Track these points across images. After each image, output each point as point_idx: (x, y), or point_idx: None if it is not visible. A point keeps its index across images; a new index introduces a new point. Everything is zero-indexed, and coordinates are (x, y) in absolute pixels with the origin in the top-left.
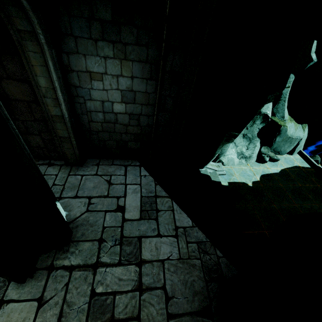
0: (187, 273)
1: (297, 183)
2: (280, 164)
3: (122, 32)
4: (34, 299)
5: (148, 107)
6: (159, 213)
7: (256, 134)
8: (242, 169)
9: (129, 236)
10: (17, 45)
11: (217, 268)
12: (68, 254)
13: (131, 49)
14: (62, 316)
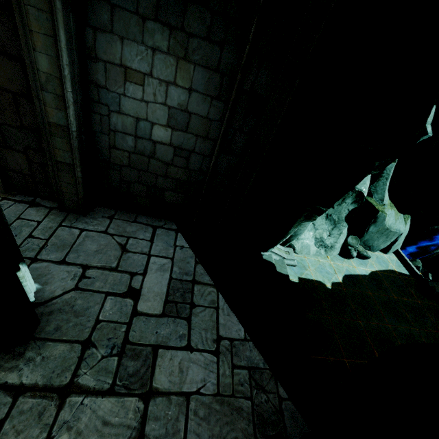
0: (226, 424)
1: (391, 294)
2: (371, 263)
3: (188, 15)
4: None
5: (206, 142)
6: (194, 310)
7: (344, 216)
8: (320, 263)
9: (138, 342)
10: None
11: (277, 420)
12: (20, 362)
13: (196, 44)
14: None
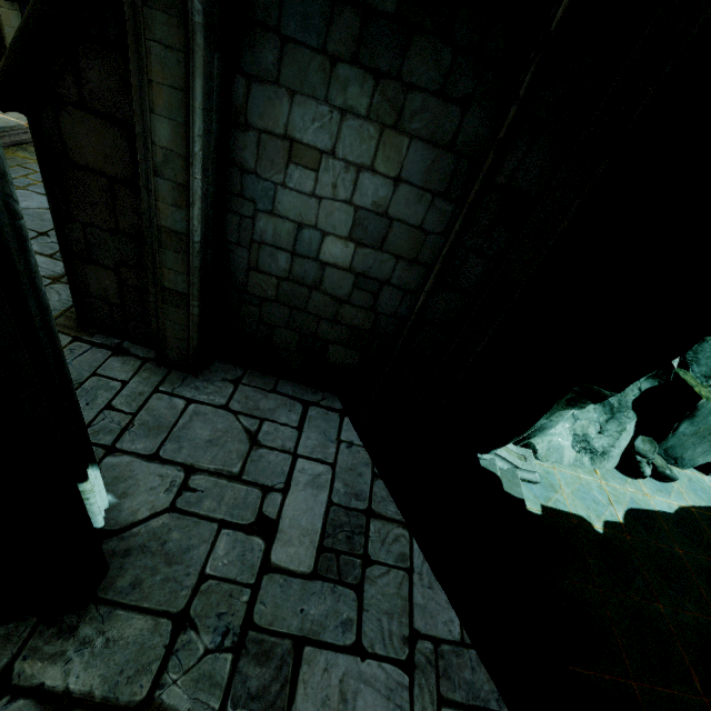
0: None
1: None
2: (679, 491)
3: (411, 54)
4: None
5: (413, 268)
6: (369, 570)
7: (630, 400)
8: (581, 481)
9: (269, 627)
10: (128, 16)
11: None
12: (68, 646)
13: (419, 103)
14: None
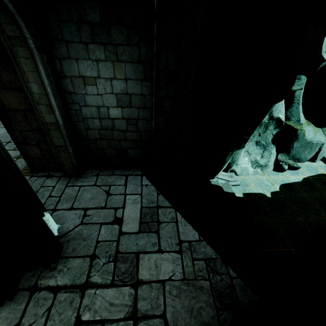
0: (193, 298)
1: (324, 192)
2: (302, 172)
3: (112, 33)
4: None
5: (145, 110)
6: (160, 225)
7: (270, 140)
8: (258, 179)
9: (125, 251)
10: (9, 52)
11: (230, 292)
12: (55, 273)
13: (122, 49)
14: None
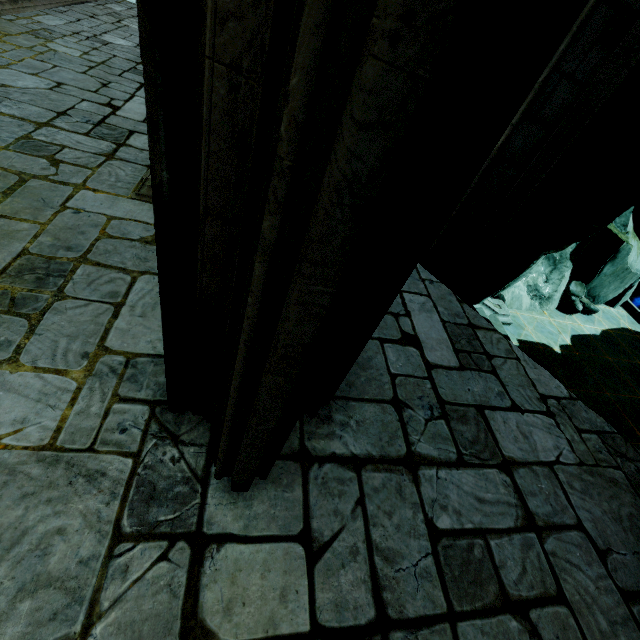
0: (611, 498)
1: (633, 358)
2: (599, 320)
3: None
4: (289, 536)
5: None
6: (493, 362)
7: (569, 252)
8: (537, 320)
9: (455, 401)
10: None
11: None
12: (333, 428)
13: None
14: (382, 587)
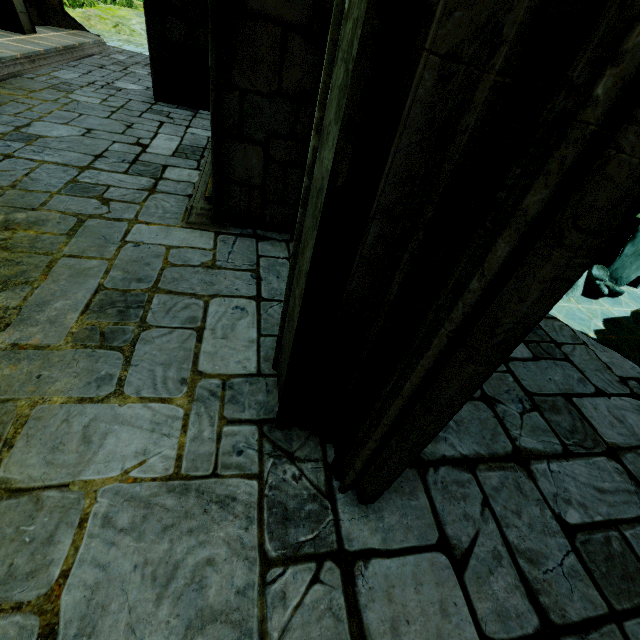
0: None
1: None
2: (626, 302)
3: None
4: (429, 545)
5: None
6: (563, 349)
7: None
8: (566, 308)
9: (541, 392)
10: None
11: None
12: None
13: None
14: (535, 591)
